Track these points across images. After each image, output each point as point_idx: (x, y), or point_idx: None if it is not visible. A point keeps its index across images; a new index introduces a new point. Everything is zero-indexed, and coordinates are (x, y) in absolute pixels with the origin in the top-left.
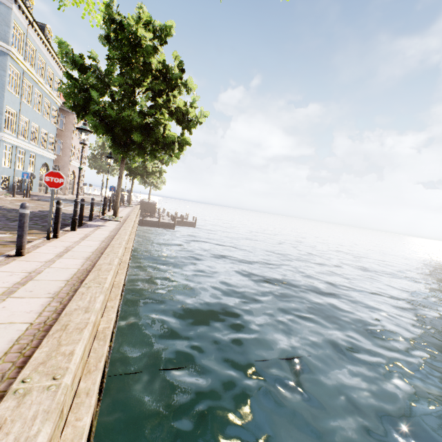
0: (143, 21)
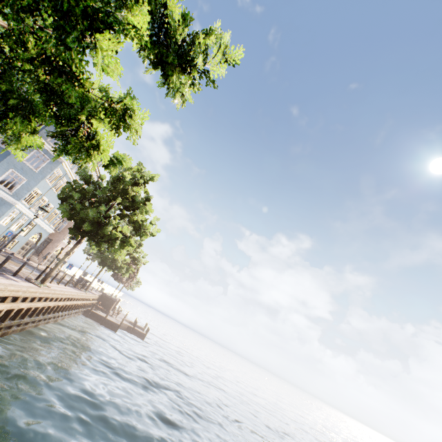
0: (134, 170)
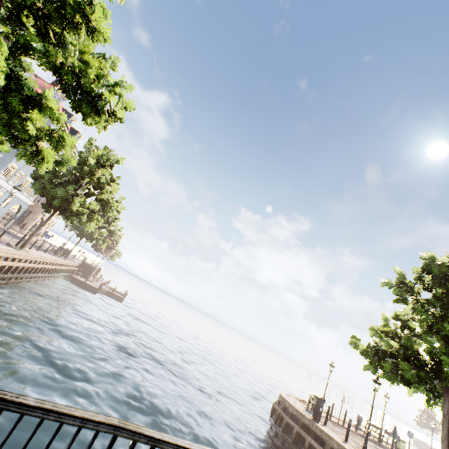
0: (99, 154)
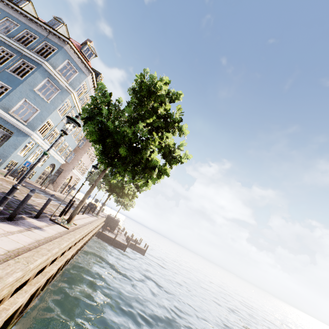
0: (163, 82)
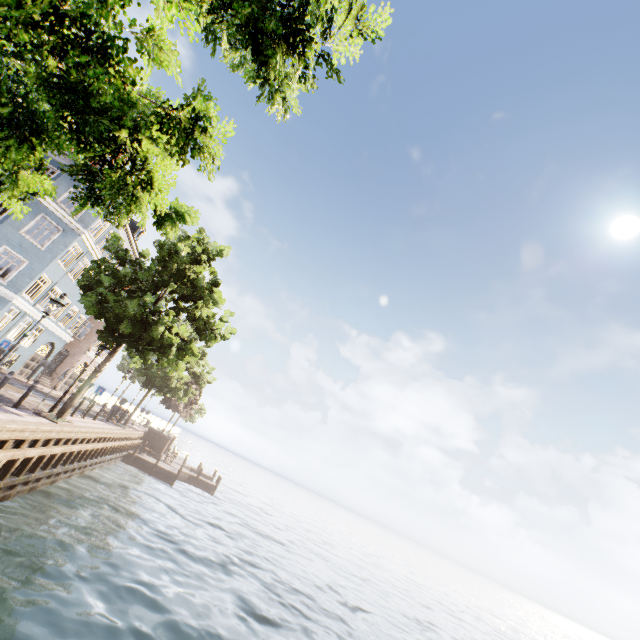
0: (193, 239)
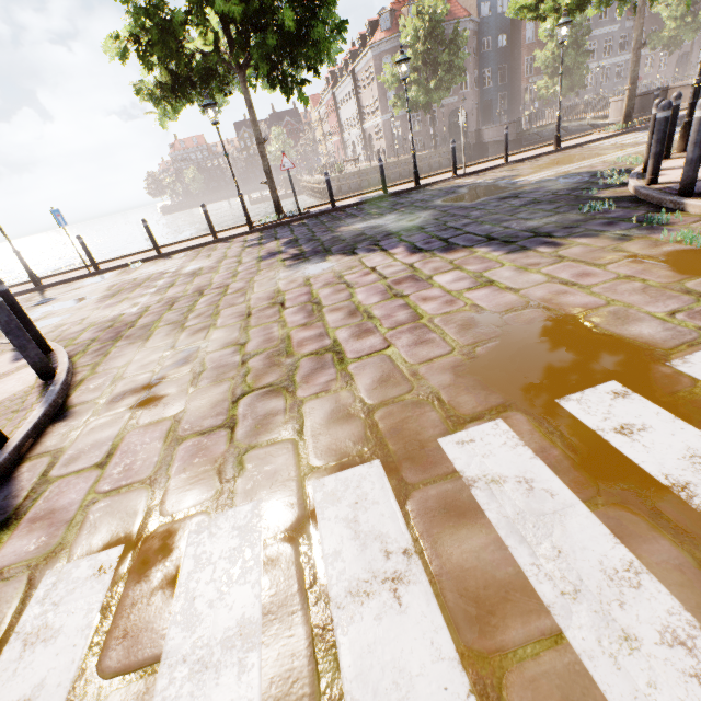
0: None
